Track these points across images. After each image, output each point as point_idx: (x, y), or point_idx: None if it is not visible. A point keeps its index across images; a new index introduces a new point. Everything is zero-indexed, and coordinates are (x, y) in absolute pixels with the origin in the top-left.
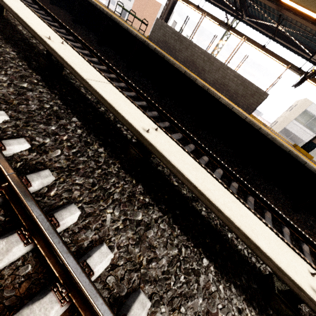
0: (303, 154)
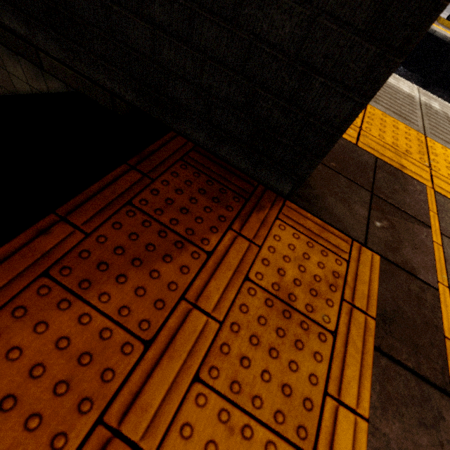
0: (447, 27)
